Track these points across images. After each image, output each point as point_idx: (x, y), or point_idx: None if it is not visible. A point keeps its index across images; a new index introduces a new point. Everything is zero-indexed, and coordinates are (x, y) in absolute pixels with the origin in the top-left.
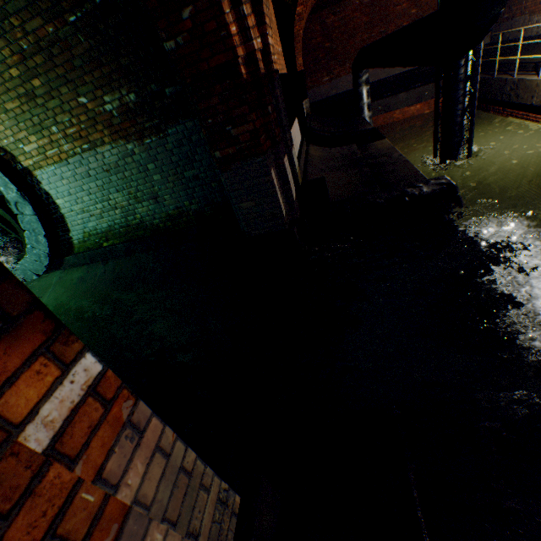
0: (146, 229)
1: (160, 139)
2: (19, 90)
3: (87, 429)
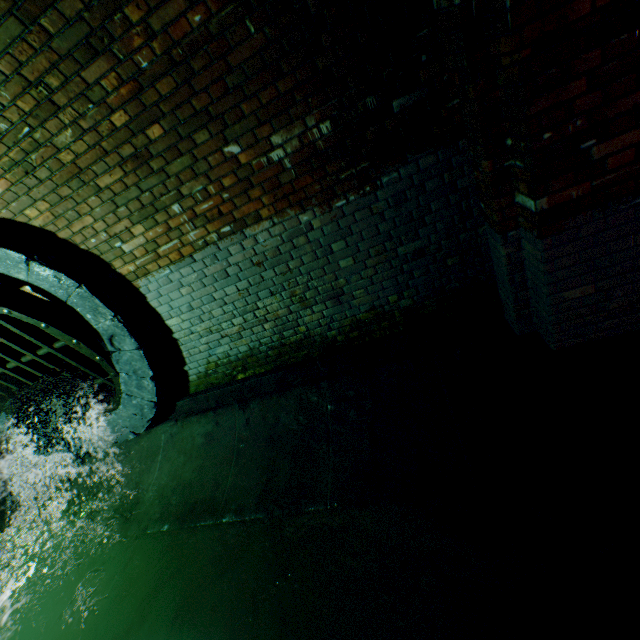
0: (312, 346)
1: (362, 196)
2: (122, 151)
3: None
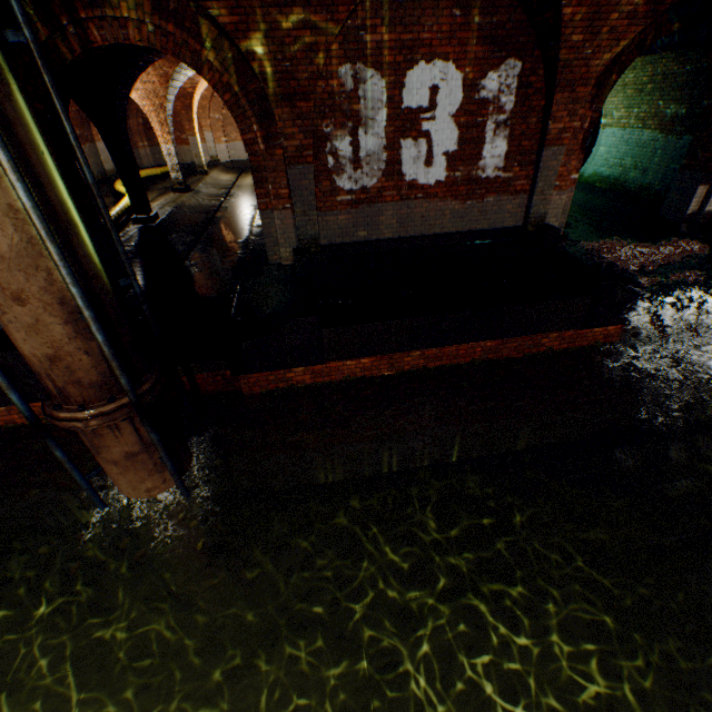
0: (623, 188)
1: (676, 139)
2: (638, 87)
3: (569, 183)
